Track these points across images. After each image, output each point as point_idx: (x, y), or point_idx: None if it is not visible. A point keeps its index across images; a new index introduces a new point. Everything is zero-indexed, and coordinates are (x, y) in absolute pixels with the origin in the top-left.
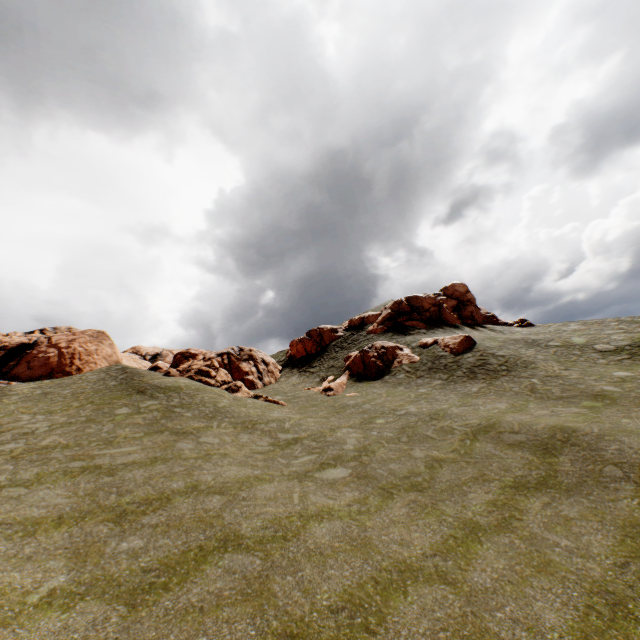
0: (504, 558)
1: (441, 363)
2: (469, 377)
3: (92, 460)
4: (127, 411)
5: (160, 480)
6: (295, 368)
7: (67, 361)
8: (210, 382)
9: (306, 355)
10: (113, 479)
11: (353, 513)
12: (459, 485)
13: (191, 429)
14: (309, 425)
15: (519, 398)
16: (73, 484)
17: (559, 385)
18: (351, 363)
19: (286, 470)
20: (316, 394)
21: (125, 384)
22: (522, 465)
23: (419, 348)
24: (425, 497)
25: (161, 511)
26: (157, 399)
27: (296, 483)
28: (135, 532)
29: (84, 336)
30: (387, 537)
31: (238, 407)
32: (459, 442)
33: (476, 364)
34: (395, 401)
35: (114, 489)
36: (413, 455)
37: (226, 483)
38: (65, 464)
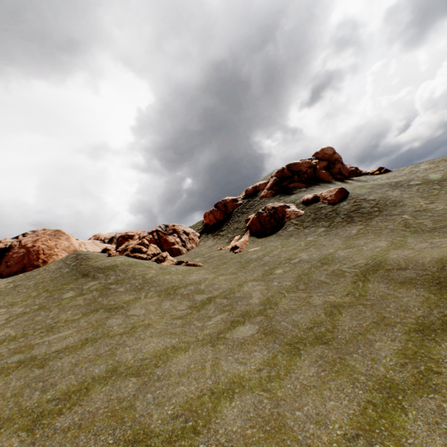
0: (439, 434)
1: (322, 213)
2: (347, 222)
3: (30, 351)
4: (72, 294)
5: (84, 366)
6: (209, 233)
7: (34, 257)
8: (143, 257)
9: (216, 222)
10: (42, 371)
11: (263, 381)
12: (362, 333)
13: (122, 303)
14: (220, 283)
15: (396, 234)
16: (5, 383)
17: (429, 217)
18: (250, 224)
19: (200, 334)
20: (226, 253)
21: (75, 270)
22: (420, 304)
23: (302, 204)
24: (331, 351)
25: (77, 408)
26: (97, 279)
27: (209, 348)
28: (44, 442)
29: (44, 236)
30: (301, 412)
31: (163, 275)
32: (352, 284)
33: (352, 210)
34: (289, 251)
35: (40, 384)
36: (312, 303)
37: (144, 360)
38: (5, 360)
